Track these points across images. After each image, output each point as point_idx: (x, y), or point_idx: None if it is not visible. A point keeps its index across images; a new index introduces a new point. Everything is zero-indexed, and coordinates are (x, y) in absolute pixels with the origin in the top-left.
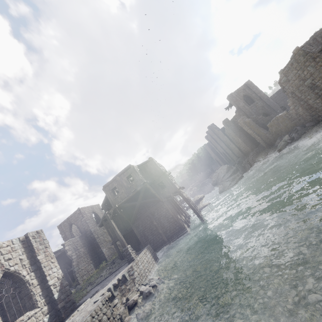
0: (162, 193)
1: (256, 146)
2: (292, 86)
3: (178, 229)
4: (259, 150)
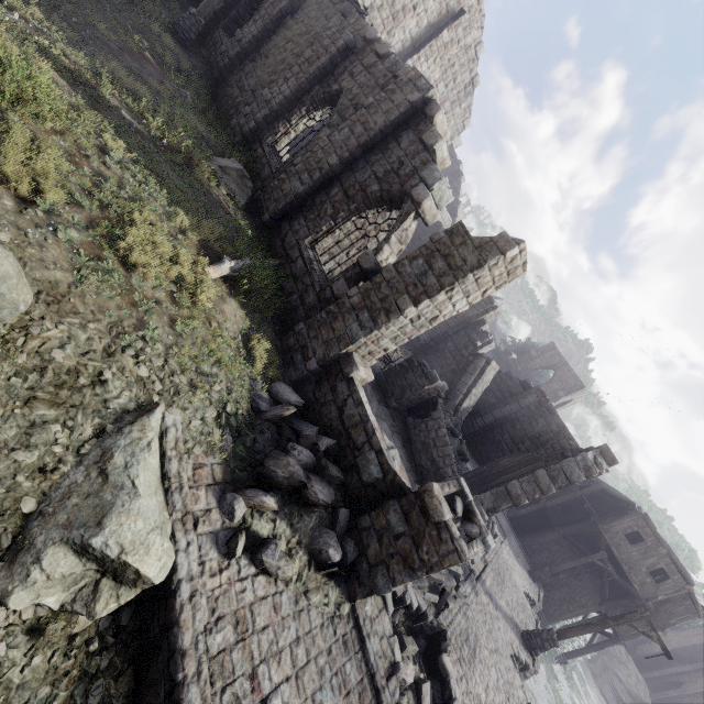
0: (616, 608)
1: None
2: None
3: (548, 611)
4: None
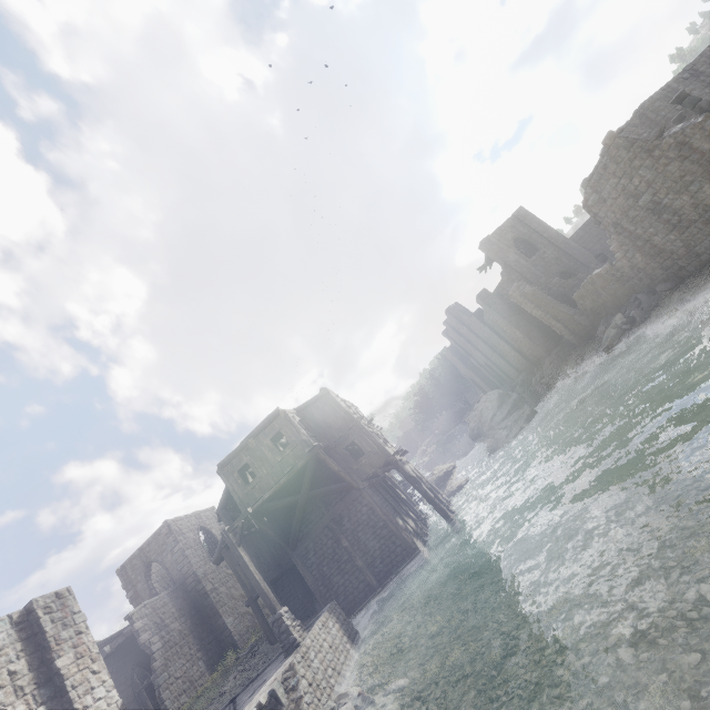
0: (357, 470)
1: (556, 344)
2: (612, 212)
3: (401, 553)
4: (564, 352)
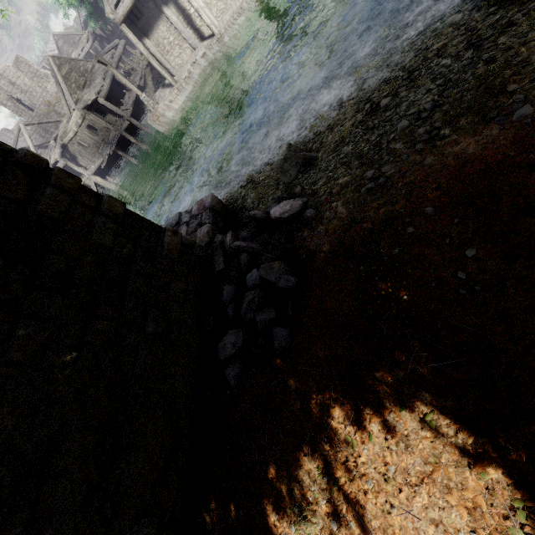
0: None
1: None
2: None
3: None
4: None
